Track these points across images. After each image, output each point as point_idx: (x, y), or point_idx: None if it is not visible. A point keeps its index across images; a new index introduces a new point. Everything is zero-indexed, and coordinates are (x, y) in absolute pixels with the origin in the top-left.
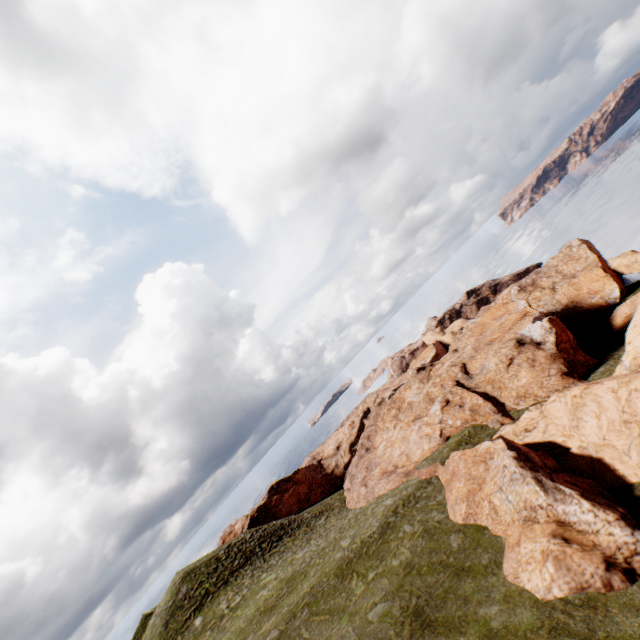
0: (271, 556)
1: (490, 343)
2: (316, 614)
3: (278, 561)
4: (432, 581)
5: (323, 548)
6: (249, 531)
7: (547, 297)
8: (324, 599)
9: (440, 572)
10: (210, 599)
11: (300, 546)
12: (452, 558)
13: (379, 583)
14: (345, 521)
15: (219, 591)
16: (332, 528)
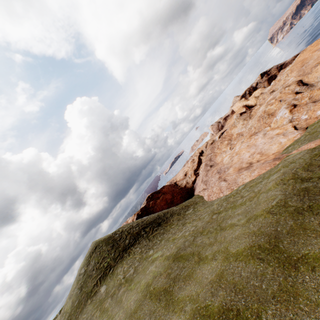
0: (154, 237)
1: (318, 64)
2: None
3: (160, 240)
4: None
5: (204, 228)
6: (136, 222)
7: None
8: (271, 309)
9: None
10: (110, 271)
11: (177, 228)
12: None
13: None
14: (214, 206)
15: (117, 264)
16: (202, 213)
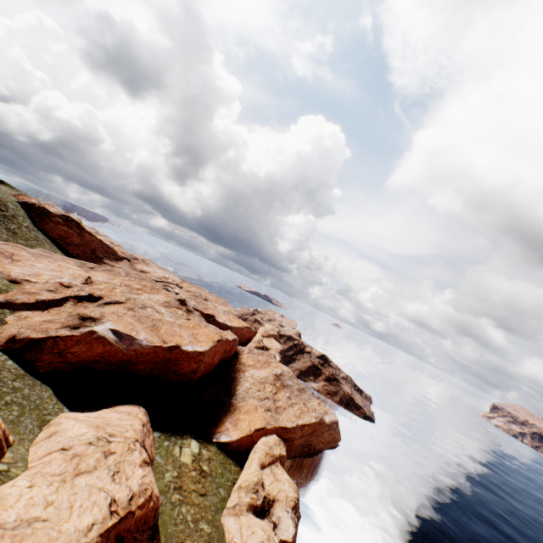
0: None
1: (155, 326)
2: None
3: None
4: None
5: None
6: None
7: (257, 394)
8: None
9: None
10: None
11: None
12: None
13: None
14: None
15: None
16: None
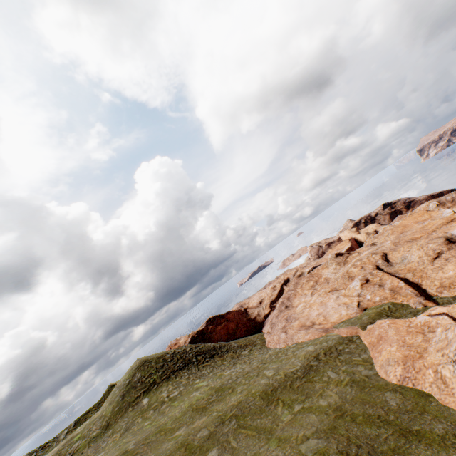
0: (204, 368)
1: (411, 241)
2: (243, 427)
3: (209, 373)
4: (372, 434)
5: (247, 372)
6: (190, 346)
7: None
8: (251, 416)
9: (380, 427)
10: (156, 387)
11: (227, 366)
12: (392, 416)
13: (307, 418)
14: (266, 355)
15: (163, 383)
16: (254, 358)
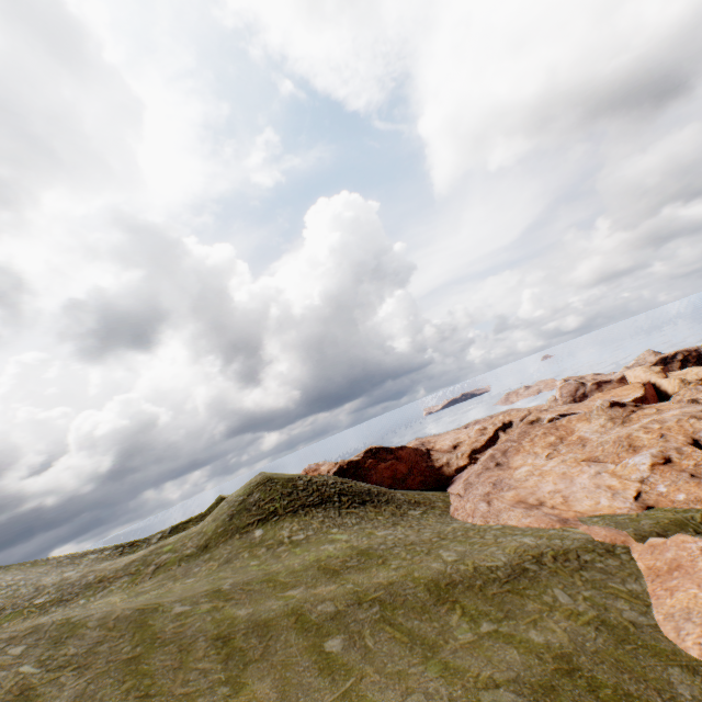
0: (348, 515)
1: None
2: (389, 623)
3: (354, 524)
4: None
5: (412, 543)
6: (334, 478)
7: None
8: (405, 610)
9: None
10: (275, 519)
11: (383, 523)
12: None
13: (502, 651)
14: (447, 528)
15: (286, 517)
16: (427, 526)
